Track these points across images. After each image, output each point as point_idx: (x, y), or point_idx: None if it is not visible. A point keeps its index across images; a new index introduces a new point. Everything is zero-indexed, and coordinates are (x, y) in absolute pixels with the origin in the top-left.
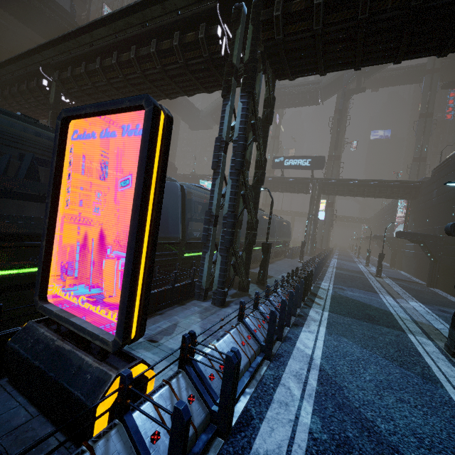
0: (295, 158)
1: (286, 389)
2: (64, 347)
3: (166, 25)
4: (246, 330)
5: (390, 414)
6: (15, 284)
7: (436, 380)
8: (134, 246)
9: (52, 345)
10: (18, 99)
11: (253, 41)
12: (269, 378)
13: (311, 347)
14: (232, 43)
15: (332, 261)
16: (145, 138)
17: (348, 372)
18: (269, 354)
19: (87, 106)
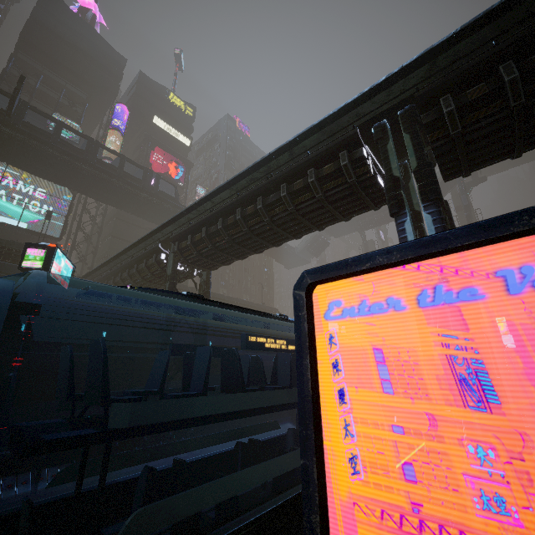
0: None
1: None
2: None
3: (296, 167)
4: None
5: None
6: None
7: None
8: None
9: None
10: (136, 278)
11: (416, 147)
12: None
13: None
14: (385, 158)
15: None
16: None
17: None
18: None
19: (376, 254)
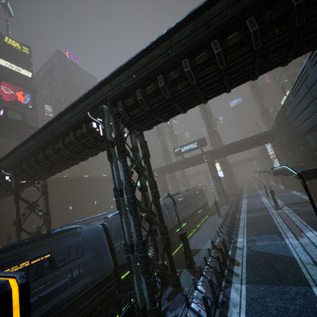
0: (186, 145)
1: None
2: None
3: (64, 130)
4: None
5: None
6: None
7: None
8: None
9: None
10: None
11: (115, 124)
12: None
13: None
14: (104, 128)
15: (243, 203)
16: None
17: None
18: None
19: None
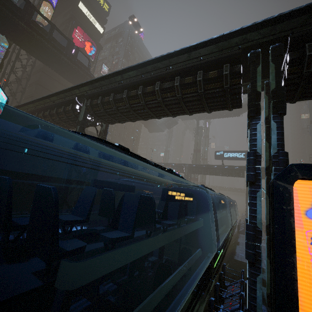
0: (232, 152)
1: None
2: None
3: (190, 67)
4: None
5: None
6: None
7: None
8: None
9: None
10: (54, 117)
11: (277, 75)
12: None
13: None
14: (254, 77)
15: None
16: None
17: None
18: None
19: None
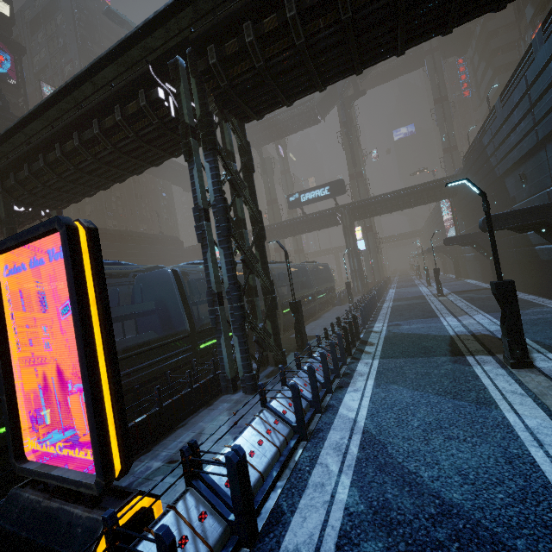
0: (311, 190)
1: (323, 468)
2: (51, 506)
3: (103, 101)
4: (272, 415)
5: (436, 458)
6: None
7: (491, 402)
8: (87, 375)
9: (39, 508)
10: None
11: (200, 94)
12: (304, 461)
13: (356, 408)
14: (179, 102)
15: (389, 293)
16: (67, 262)
17: (394, 425)
18: (304, 433)
19: (7, 240)
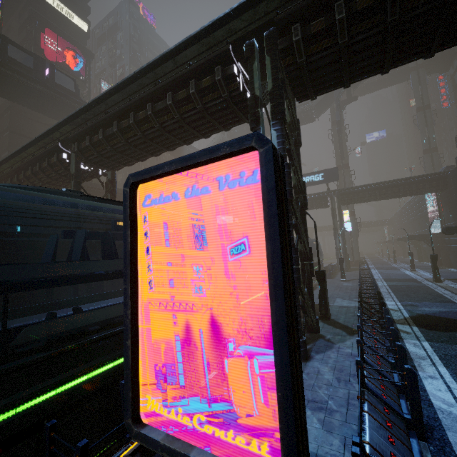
0: (306, 175)
1: None
2: None
3: (180, 77)
4: (377, 400)
5: None
6: (86, 393)
7: None
8: (286, 340)
9: None
10: (40, 176)
11: (273, 70)
12: None
13: (454, 403)
14: (251, 77)
15: (373, 272)
16: (268, 187)
17: None
18: (422, 431)
19: (165, 164)
